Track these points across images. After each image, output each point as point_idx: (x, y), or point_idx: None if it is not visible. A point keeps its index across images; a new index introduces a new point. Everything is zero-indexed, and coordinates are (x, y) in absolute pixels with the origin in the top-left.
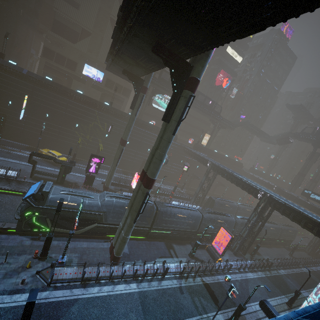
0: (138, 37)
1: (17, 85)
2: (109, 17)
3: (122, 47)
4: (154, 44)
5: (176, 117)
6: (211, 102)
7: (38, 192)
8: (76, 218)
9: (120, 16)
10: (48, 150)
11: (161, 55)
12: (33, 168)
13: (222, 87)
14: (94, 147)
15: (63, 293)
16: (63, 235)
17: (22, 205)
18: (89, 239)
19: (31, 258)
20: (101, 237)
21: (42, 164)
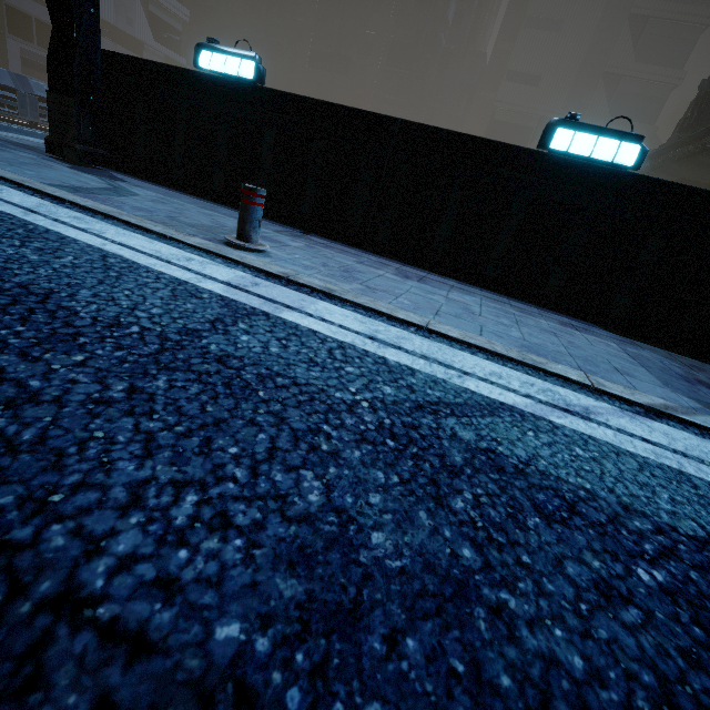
0: None
1: None
2: (601, 74)
3: None
4: None
5: None
6: None
7: None
8: None
9: None
10: None
11: None
12: None
13: None
14: None
15: None
16: None
17: None
18: None
19: None
20: None
21: None
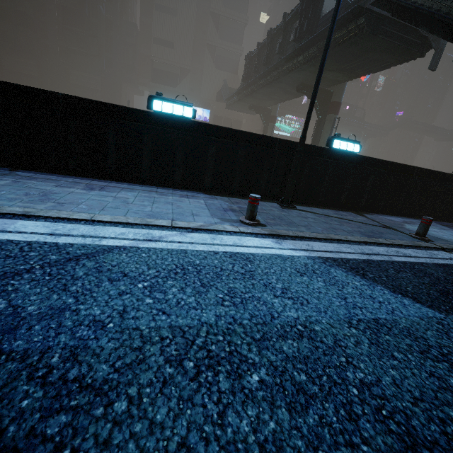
0: (282, 83)
1: None
2: (205, 44)
3: (259, 90)
4: (299, 86)
5: (324, 139)
6: (348, 108)
7: None
8: None
9: (256, 65)
10: None
11: (305, 93)
12: None
13: (361, 81)
14: None
15: None
16: None
17: None
18: None
19: None
20: None
21: None
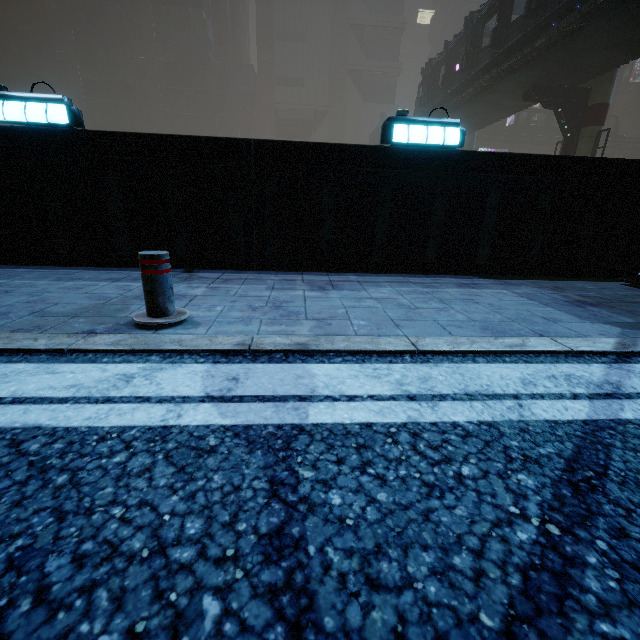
0: (496, 92)
1: None
2: (346, 71)
3: (450, 113)
4: (529, 91)
5: None
6: None
7: None
8: None
9: (444, 76)
10: None
11: (540, 100)
12: None
13: None
14: None
15: None
16: None
17: None
18: None
19: None
20: None
21: None
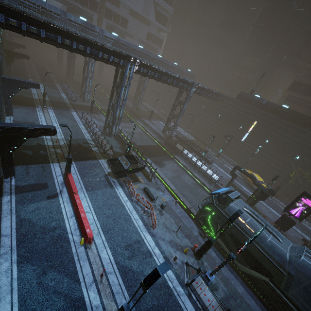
0: None
1: (252, 113)
2: None
3: None
4: None
5: None
6: None
7: (223, 194)
8: (245, 243)
9: None
10: (252, 172)
11: None
12: (231, 179)
13: None
14: (310, 190)
15: (192, 310)
16: (224, 255)
17: (208, 201)
18: (249, 288)
19: (190, 246)
20: (265, 305)
21: (240, 181)
